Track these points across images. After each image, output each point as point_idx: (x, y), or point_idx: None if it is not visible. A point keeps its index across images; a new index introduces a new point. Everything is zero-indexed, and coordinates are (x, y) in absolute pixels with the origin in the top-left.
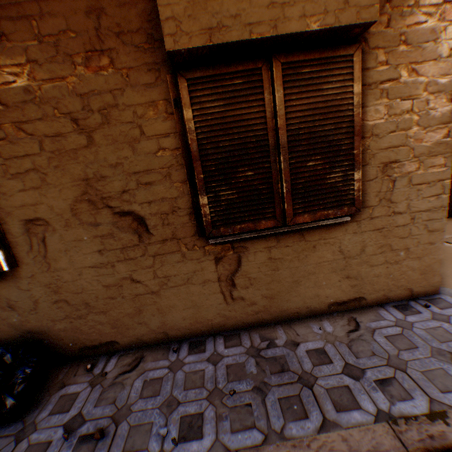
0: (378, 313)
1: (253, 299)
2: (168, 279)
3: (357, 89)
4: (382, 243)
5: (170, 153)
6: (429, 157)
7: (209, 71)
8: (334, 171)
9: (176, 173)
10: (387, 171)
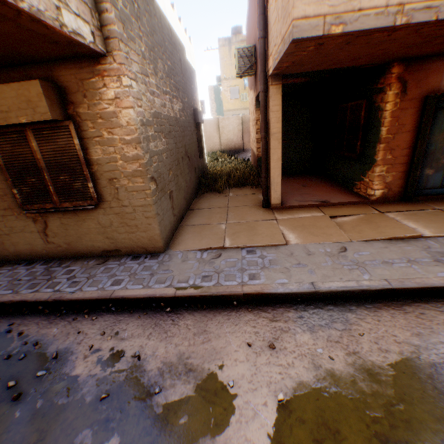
0: (122, 258)
1: (60, 243)
2: (14, 228)
3: (77, 142)
4: (121, 221)
5: None
6: (133, 178)
7: (1, 130)
8: (77, 182)
9: (3, 176)
10: (112, 183)
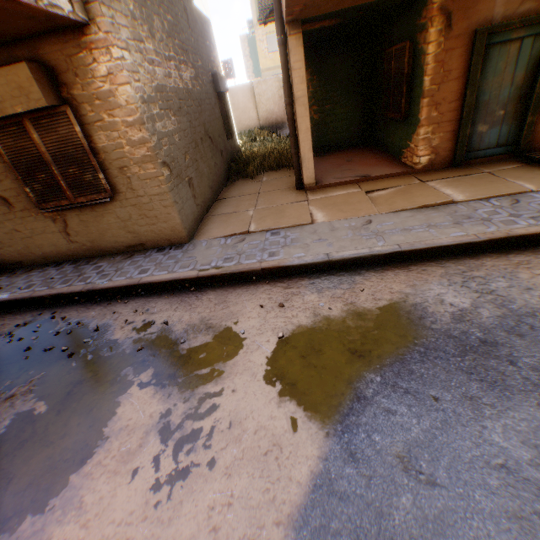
0: (148, 252)
1: (83, 242)
2: (35, 230)
3: (79, 129)
4: (140, 213)
5: (5, 165)
6: (144, 164)
7: None
8: (87, 174)
9: (12, 175)
10: (123, 173)
